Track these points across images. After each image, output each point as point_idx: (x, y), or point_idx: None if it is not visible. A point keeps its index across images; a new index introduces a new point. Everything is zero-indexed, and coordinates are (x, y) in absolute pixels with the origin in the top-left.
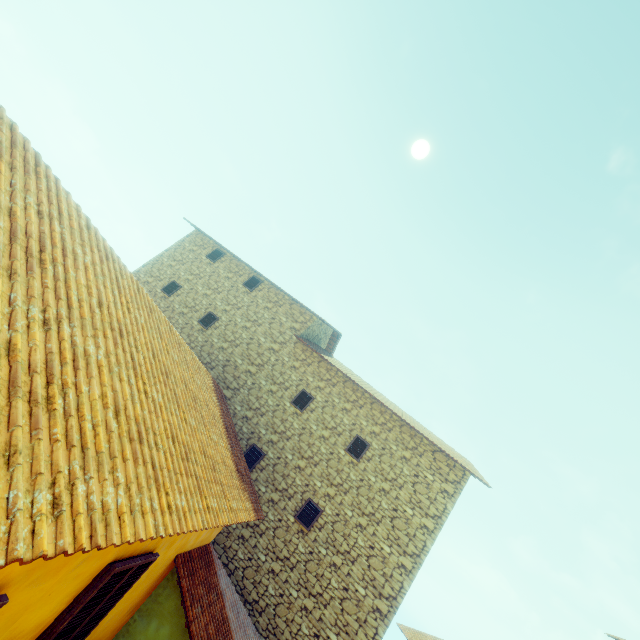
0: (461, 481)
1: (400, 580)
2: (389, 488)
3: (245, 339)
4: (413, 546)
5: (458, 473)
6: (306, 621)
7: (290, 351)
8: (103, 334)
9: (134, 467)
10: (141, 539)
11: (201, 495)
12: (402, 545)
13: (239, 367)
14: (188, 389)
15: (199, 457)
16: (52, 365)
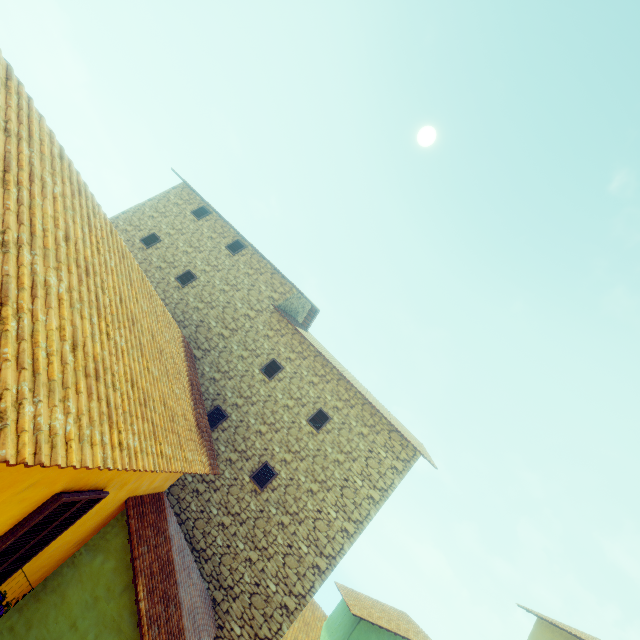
0: (411, 460)
1: (341, 542)
2: (343, 460)
3: (222, 302)
4: (358, 514)
5: (409, 453)
6: (249, 571)
7: (266, 320)
8: (67, 269)
9: (87, 401)
10: (87, 466)
11: (156, 440)
12: (348, 512)
13: (212, 329)
14: (155, 340)
15: (158, 406)
16: (8, 287)
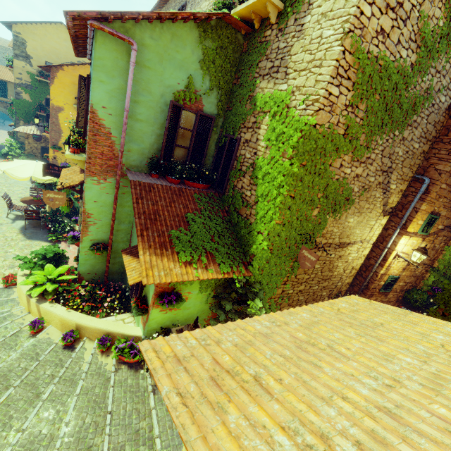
0: None
1: None
2: None
3: None
4: None
5: None
6: None
7: None
8: None
9: None
10: None
11: None
12: None
13: None
14: None
15: None
16: None
